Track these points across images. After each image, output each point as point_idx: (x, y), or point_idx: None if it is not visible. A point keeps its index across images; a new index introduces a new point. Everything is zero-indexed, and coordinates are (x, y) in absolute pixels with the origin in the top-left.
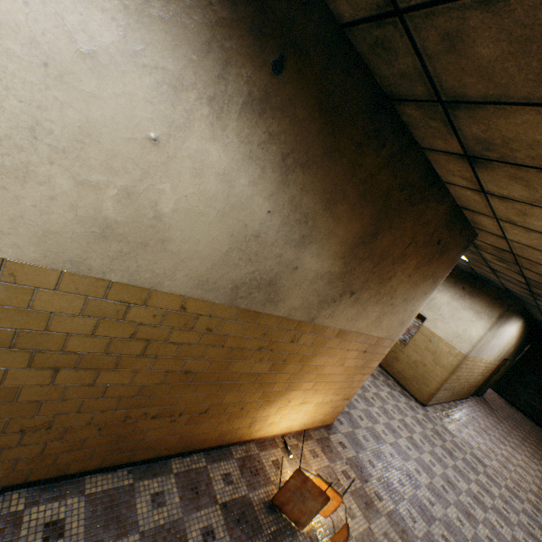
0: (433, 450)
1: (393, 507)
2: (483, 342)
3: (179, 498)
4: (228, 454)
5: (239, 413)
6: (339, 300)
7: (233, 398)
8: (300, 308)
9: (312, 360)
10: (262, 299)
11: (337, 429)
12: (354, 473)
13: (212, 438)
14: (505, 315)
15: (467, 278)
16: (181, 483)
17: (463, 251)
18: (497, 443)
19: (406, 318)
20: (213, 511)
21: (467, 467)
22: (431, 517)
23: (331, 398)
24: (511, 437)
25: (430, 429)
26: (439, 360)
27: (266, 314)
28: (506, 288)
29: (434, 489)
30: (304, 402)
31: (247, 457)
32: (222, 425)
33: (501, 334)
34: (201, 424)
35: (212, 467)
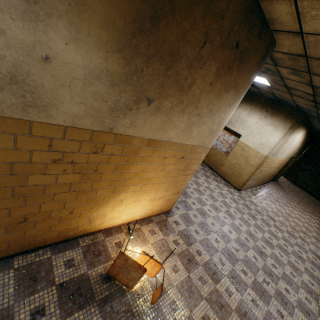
0: (242, 216)
1: (209, 258)
2: (278, 146)
3: (14, 288)
4: (75, 244)
5: (70, 216)
6: (135, 108)
7: (53, 206)
8: (86, 116)
9: (129, 168)
10: (14, 102)
11: (174, 213)
12: (182, 241)
13: (53, 236)
14: (294, 126)
15: (269, 103)
16: (20, 276)
17: (262, 60)
18: (283, 206)
19: (215, 128)
20: (49, 292)
21: (263, 224)
22: (235, 260)
23: (163, 194)
24: (292, 202)
25: (242, 204)
26: (249, 161)
27: (37, 123)
28: (297, 105)
29: (239, 241)
30: (137, 200)
31: (93, 244)
32: (56, 227)
33: (291, 140)
34: (29, 230)
35: (56, 257)
